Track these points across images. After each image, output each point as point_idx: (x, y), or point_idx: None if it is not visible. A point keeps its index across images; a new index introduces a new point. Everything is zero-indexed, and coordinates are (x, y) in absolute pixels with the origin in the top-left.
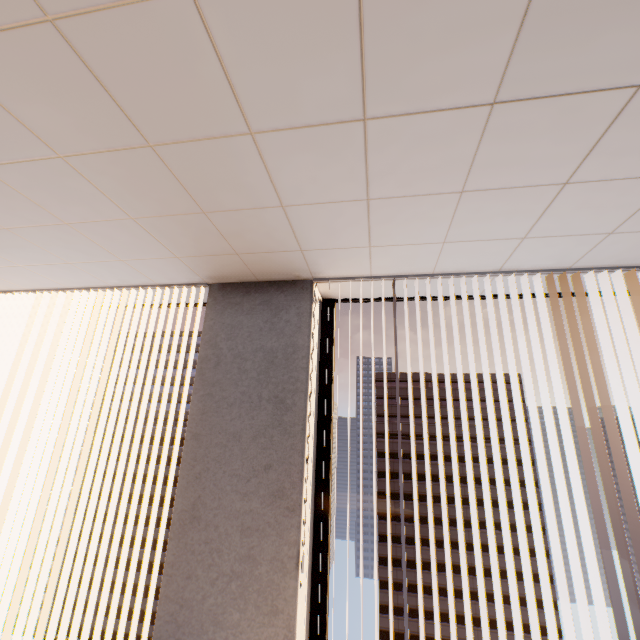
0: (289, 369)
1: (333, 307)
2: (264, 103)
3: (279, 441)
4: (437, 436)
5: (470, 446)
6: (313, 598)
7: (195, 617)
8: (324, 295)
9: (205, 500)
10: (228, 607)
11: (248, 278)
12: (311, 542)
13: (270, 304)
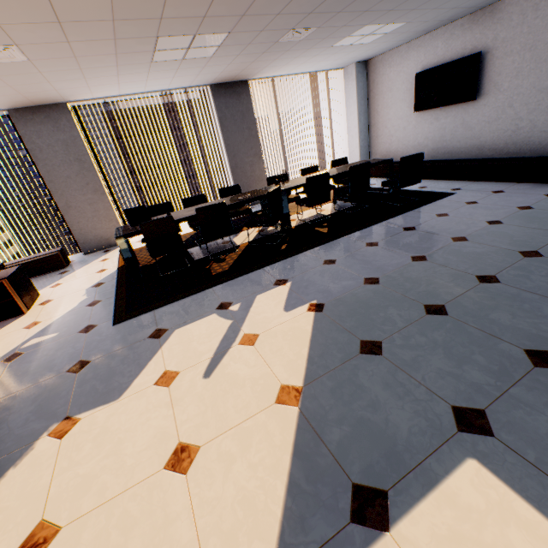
0: (77, 147)
1: (79, 111)
2: (55, 79)
3: (88, 175)
4: (177, 163)
5: (202, 164)
6: (121, 219)
7: (88, 231)
8: (72, 105)
9: (70, 201)
10: (97, 224)
11: (31, 106)
12: (114, 204)
13: (51, 118)
